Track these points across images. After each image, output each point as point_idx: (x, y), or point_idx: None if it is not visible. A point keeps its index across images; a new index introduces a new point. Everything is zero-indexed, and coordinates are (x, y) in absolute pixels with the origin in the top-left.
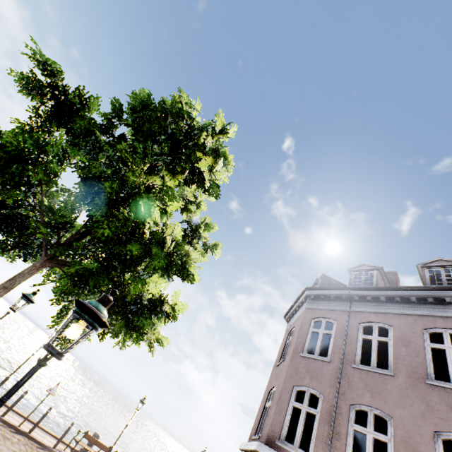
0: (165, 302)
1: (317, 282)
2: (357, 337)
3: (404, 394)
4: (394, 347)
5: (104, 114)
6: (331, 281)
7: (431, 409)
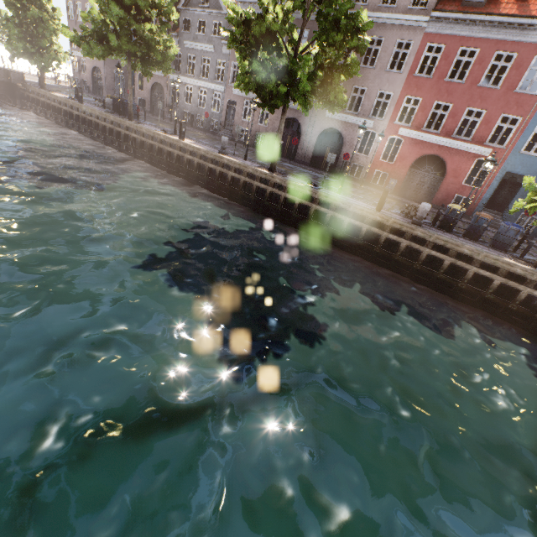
0: None
1: None
2: (77, 10)
3: None
4: None
5: None
6: None
7: None
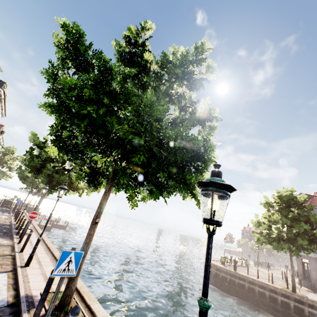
0: None
1: None
2: None
3: None
4: None
5: (297, 217)
6: (308, 195)
7: None
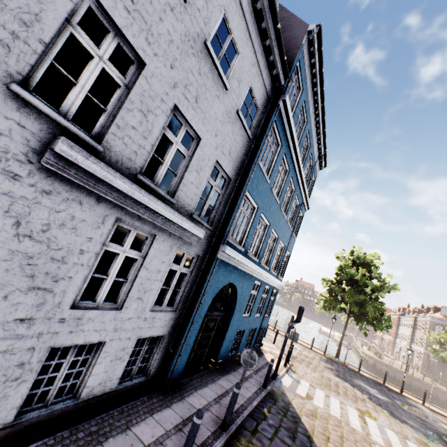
0: None
1: (446, 309)
2: None
3: None
4: None
5: None
6: None
7: None
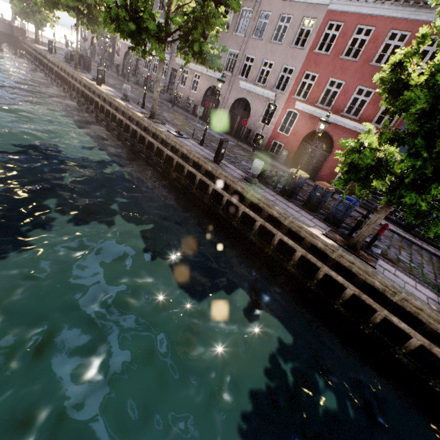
0: None
1: None
2: None
3: None
4: None
5: None
6: None
7: None
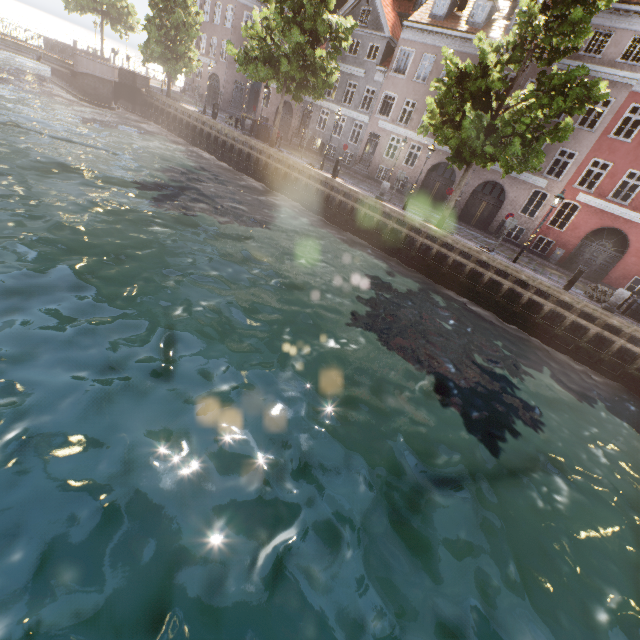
0: (134, 21)
1: None
2: (204, 8)
3: (209, 29)
4: (210, 12)
5: None
6: None
7: (212, 32)
